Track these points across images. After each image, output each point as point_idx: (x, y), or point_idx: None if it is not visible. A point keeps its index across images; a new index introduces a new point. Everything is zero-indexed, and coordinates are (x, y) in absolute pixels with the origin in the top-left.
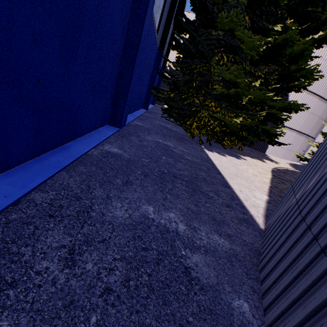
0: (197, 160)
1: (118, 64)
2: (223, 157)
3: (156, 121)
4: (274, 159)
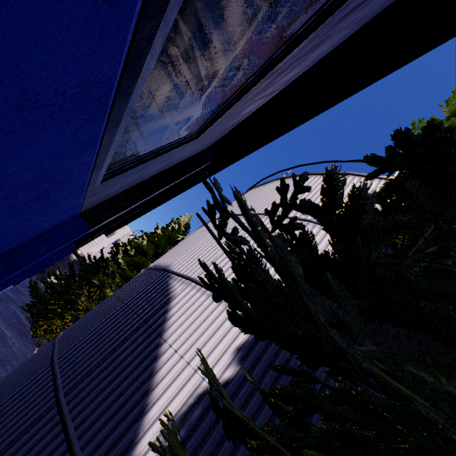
0: (20, 354)
1: None
2: None
3: (14, 305)
4: None
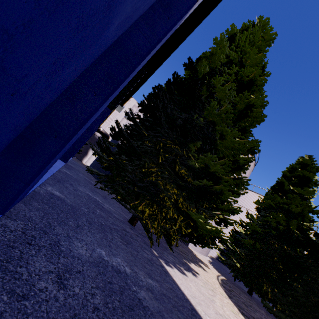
0: None
1: (80, 70)
2: (187, 278)
3: (80, 186)
4: (200, 258)
